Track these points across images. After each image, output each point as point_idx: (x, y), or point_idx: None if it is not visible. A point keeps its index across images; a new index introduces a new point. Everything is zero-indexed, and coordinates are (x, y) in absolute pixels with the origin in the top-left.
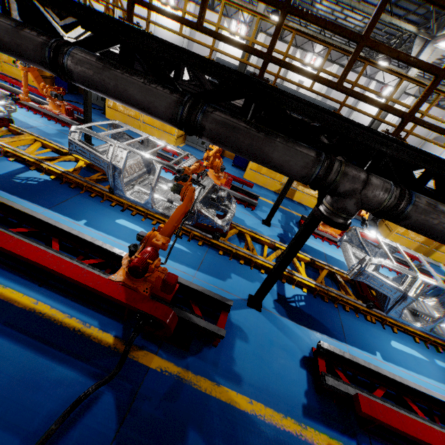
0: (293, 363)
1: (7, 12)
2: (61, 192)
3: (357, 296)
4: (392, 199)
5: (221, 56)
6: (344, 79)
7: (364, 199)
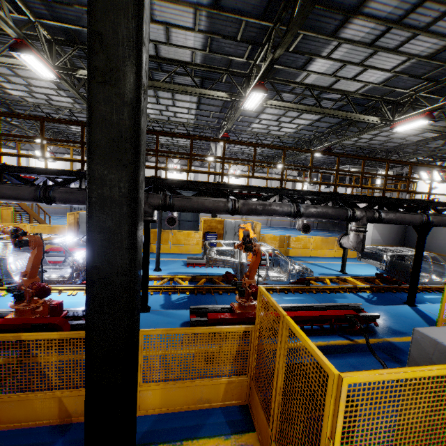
0: (175, 327)
1: None
2: None
3: (225, 283)
4: (162, 199)
5: None
6: None
7: (151, 204)
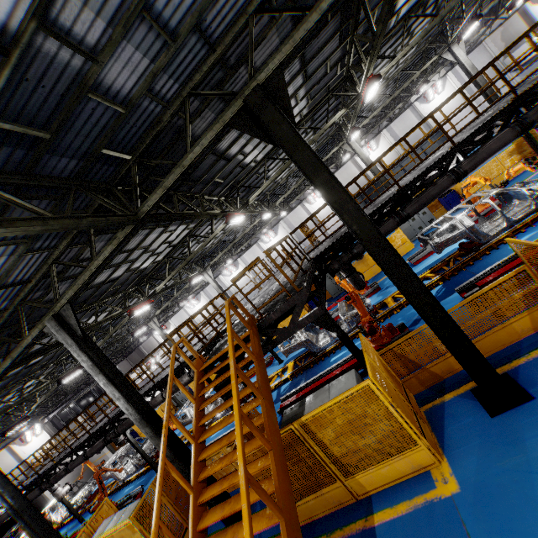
0: None
1: (409, 199)
2: (460, 277)
3: None
4: None
5: (320, 218)
6: None
7: None
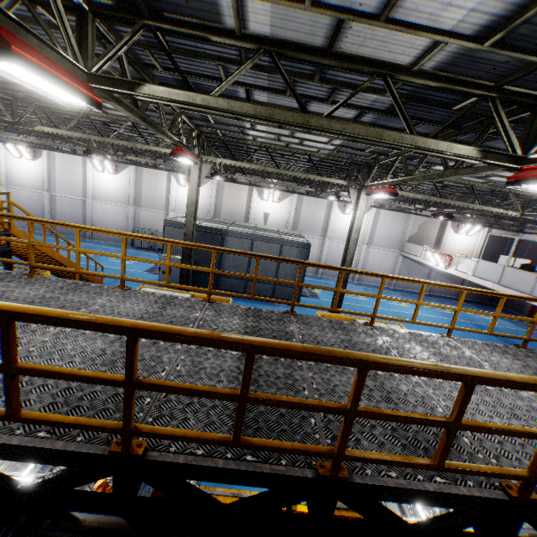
0: None
1: None
2: None
3: None
4: None
5: (175, 205)
6: (239, 436)
7: None
